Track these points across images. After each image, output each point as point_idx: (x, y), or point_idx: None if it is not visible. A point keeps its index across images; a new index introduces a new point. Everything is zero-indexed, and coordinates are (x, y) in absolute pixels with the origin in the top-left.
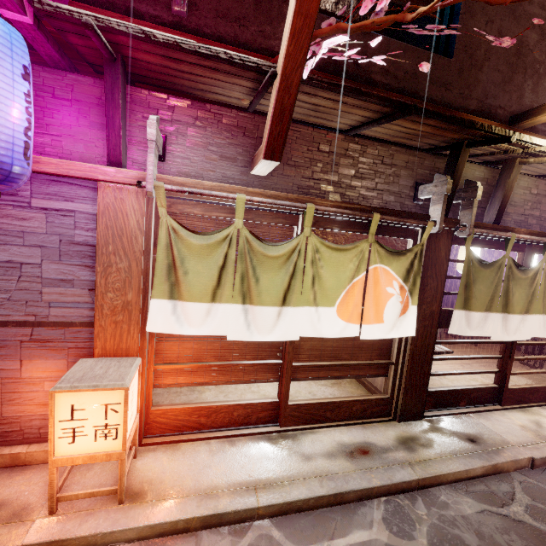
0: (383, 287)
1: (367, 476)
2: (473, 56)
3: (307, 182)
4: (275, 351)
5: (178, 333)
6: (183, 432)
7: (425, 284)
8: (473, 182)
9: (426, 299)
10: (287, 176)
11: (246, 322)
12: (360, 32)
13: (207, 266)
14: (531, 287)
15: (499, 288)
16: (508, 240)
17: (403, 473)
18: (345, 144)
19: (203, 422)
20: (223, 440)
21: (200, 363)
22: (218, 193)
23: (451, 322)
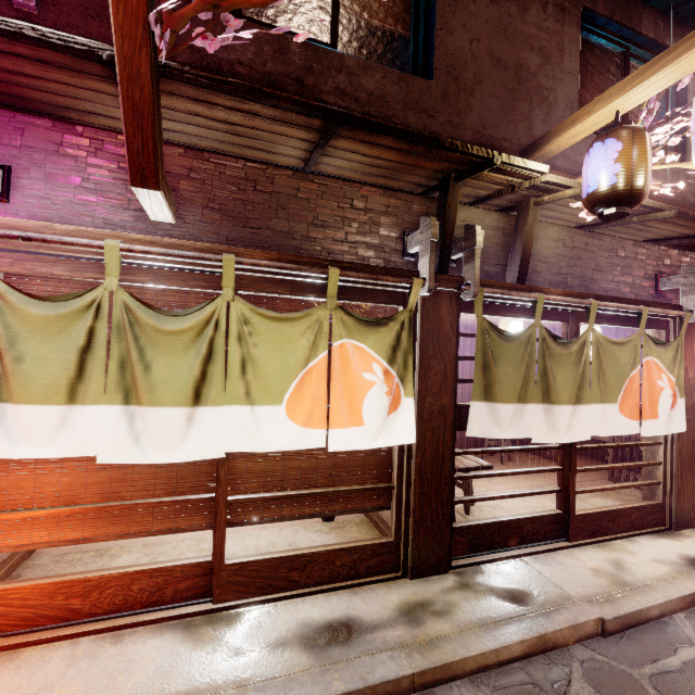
0: (357, 373)
1: (326, 677)
2: (460, 79)
3: (241, 232)
4: (206, 480)
5: (8, 457)
6: (39, 627)
7: (426, 367)
8: (472, 227)
9: (432, 388)
10: (210, 223)
11: (133, 434)
12: (300, 44)
13: (60, 348)
14: (578, 367)
15: (533, 369)
16: (535, 303)
17: (390, 666)
18: (294, 182)
19: (76, 607)
20: (104, 636)
21: (70, 506)
22: (74, 239)
23: (470, 420)
